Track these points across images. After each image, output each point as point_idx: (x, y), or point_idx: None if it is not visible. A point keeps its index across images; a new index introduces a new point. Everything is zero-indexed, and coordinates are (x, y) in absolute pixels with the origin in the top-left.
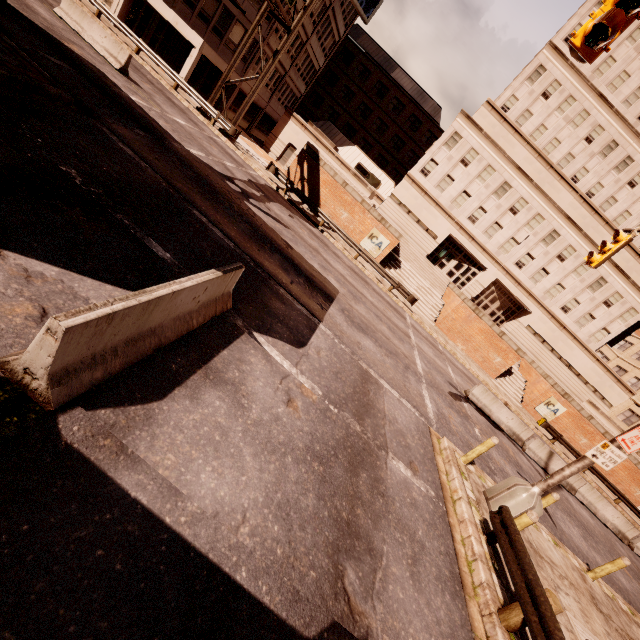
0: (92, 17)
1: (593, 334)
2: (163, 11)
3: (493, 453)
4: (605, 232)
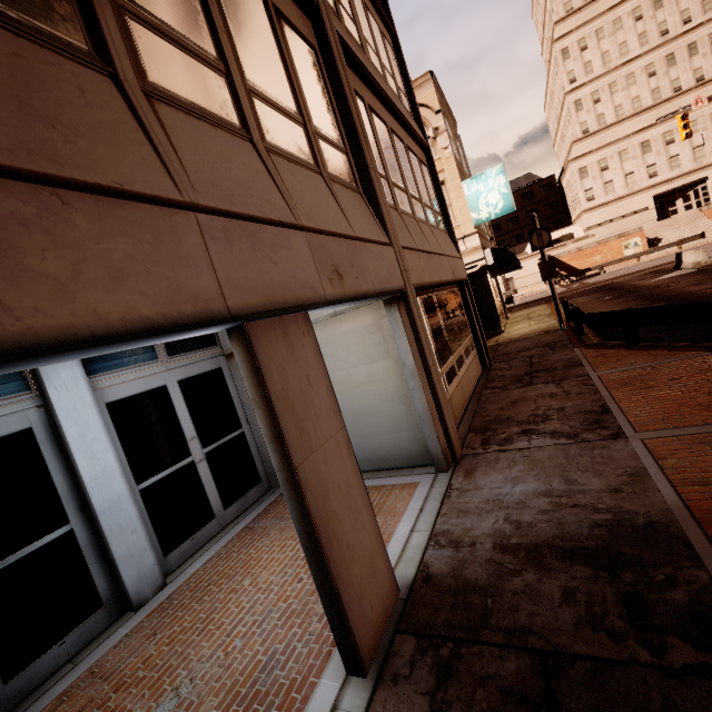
0: None
1: None
2: None
3: None
4: None
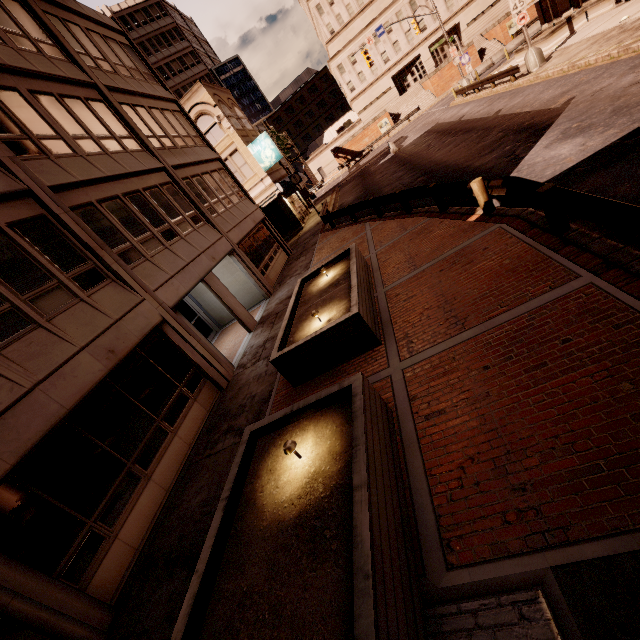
0: None
1: None
2: None
3: None
4: None
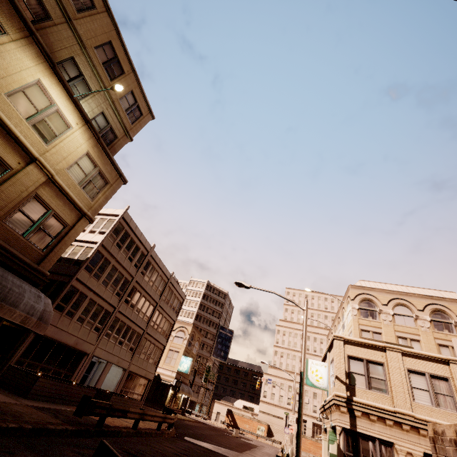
0: None
1: None
2: None
3: None
4: None
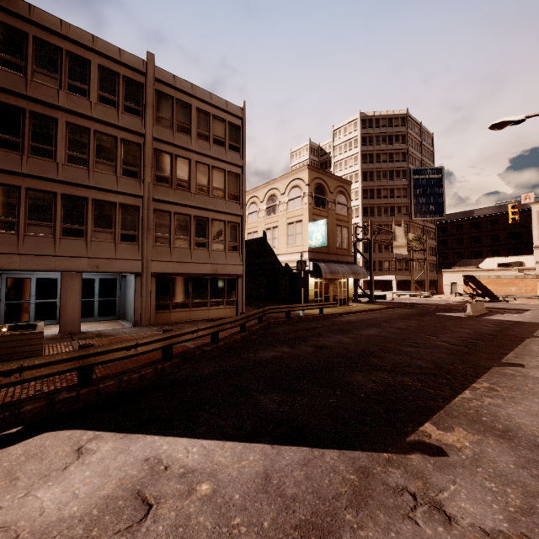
0: None
1: None
2: (376, 278)
3: None
4: None
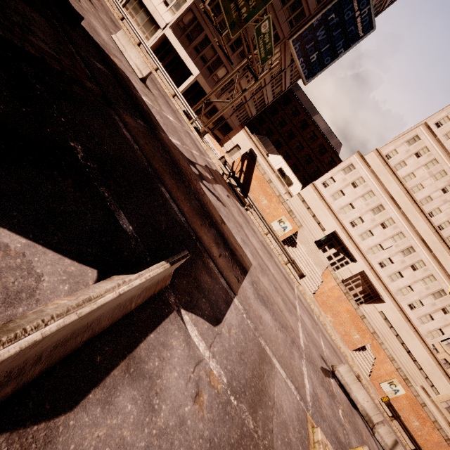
0: (134, 44)
1: (431, 331)
2: (179, 50)
3: (352, 440)
4: (449, 257)
